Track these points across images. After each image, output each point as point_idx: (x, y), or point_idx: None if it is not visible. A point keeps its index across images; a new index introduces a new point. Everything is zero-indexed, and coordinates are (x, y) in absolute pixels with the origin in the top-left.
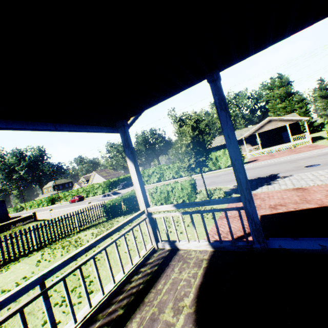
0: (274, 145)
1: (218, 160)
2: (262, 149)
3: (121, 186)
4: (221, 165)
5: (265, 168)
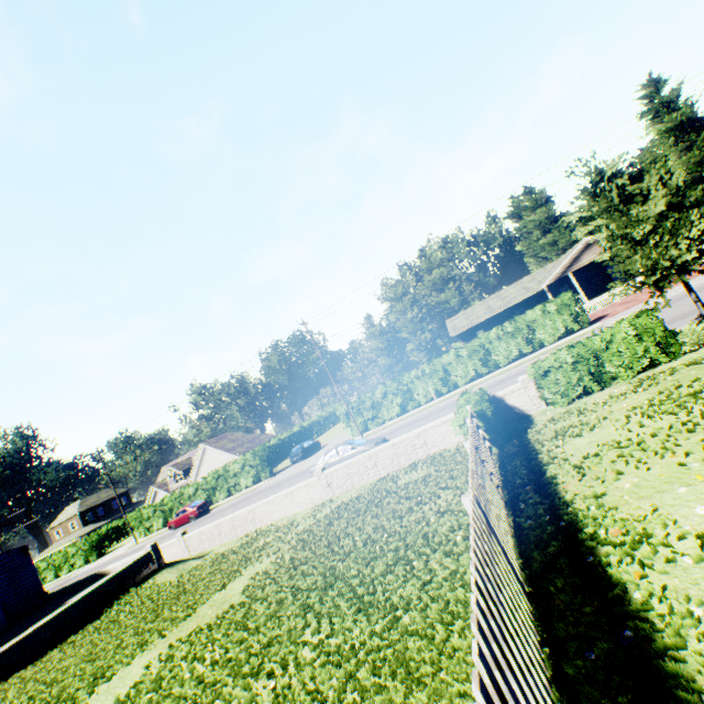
0: (601, 293)
1: (532, 331)
2: (590, 302)
3: (298, 452)
4: (544, 338)
5: (688, 300)
